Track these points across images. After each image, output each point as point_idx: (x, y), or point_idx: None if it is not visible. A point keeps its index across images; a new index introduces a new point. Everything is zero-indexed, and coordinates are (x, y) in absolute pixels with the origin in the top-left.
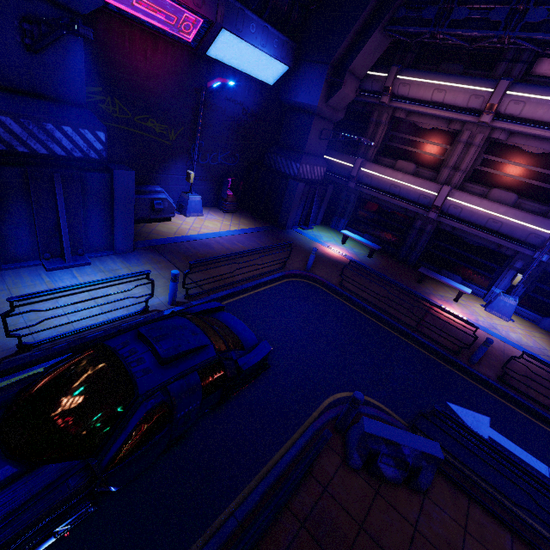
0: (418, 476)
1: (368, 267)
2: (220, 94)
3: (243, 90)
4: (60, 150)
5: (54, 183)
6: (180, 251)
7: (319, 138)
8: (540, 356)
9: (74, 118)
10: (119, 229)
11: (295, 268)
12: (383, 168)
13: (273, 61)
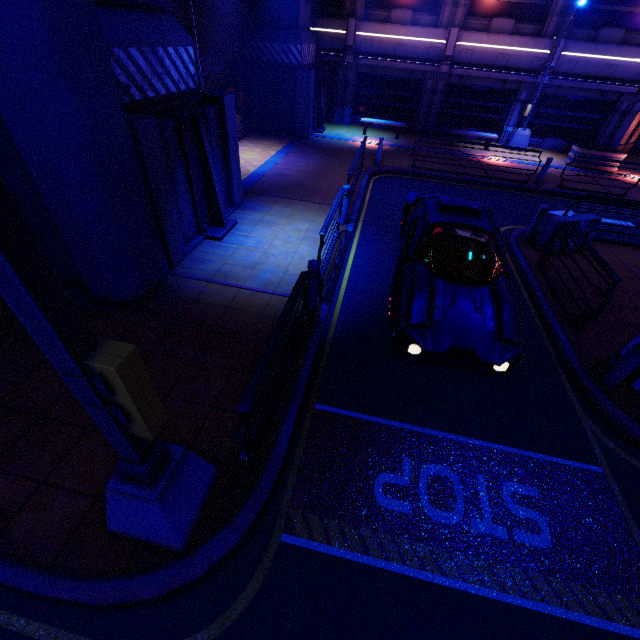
0: (587, 238)
1: (408, 147)
2: None
3: None
4: (171, 86)
5: (199, 129)
6: (273, 187)
7: (305, 1)
8: (561, 166)
9: (169, 32)
10: (234, 176)
11: (368, 167)
12: (382, 26)
13: None
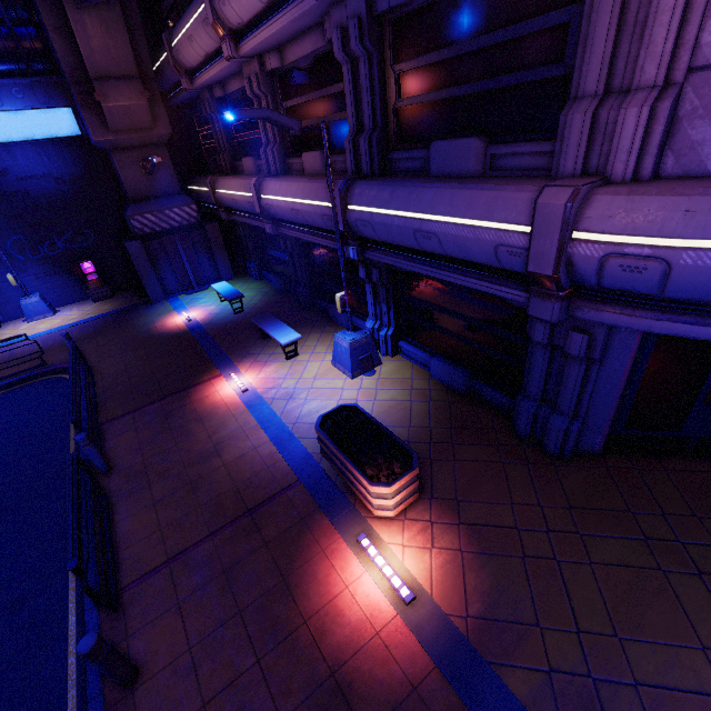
0: None
1: (200, 332)
2: (7, 179)
3: (39, 159)
4: None
5: None
6: None
7: (148, 174)
8: (300, 441)
9: None
10: None
11: (64, 361)
12: (224, 180)
13: (39, 112)
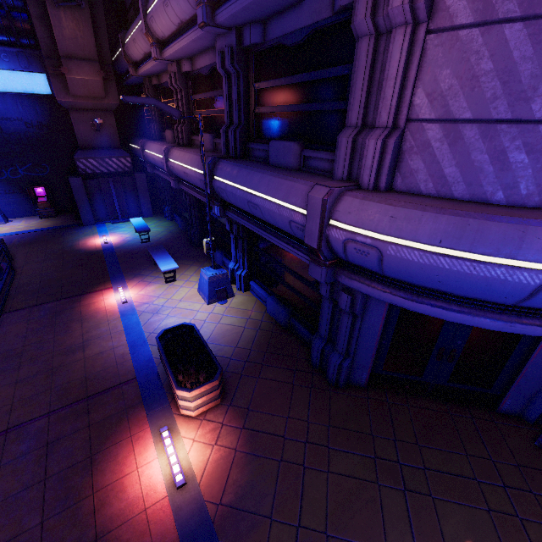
0: None
1: (110, 253)
2: None
3: (15, 107)
4: None
5: None
6: None
7: (96, 131)
8: (150, 347)
9: None
10: None
11: None
12: (150, 144)
13: (20, 73)
